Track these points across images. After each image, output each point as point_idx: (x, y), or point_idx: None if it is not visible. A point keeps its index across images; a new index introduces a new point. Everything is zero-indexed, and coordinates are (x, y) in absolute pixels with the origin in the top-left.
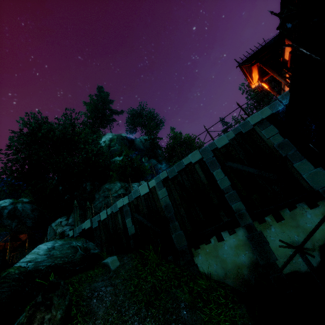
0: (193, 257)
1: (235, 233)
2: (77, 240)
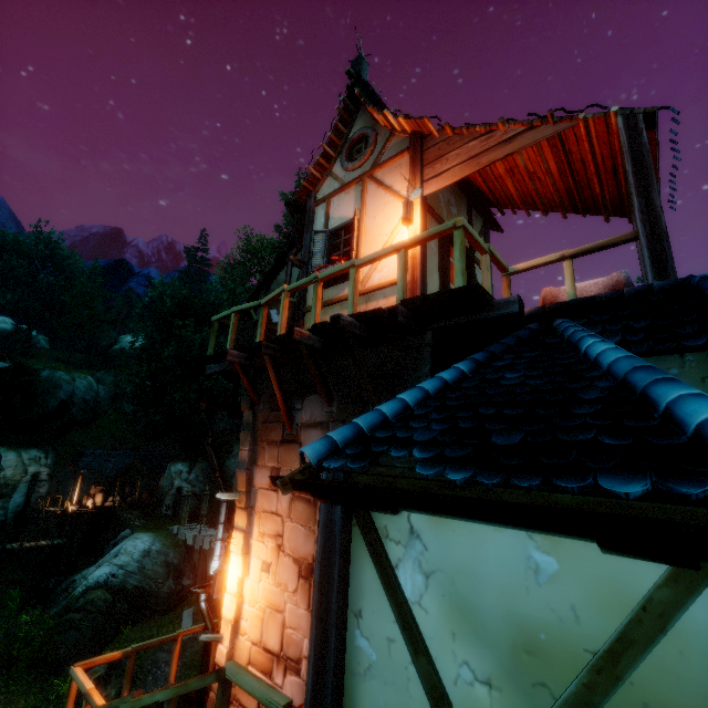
0: None
1: None
2: (177, 550)
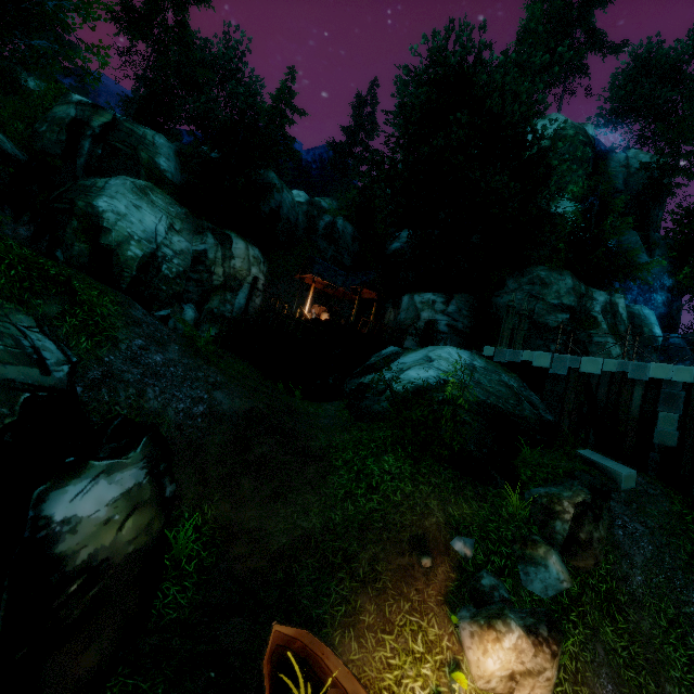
0: None
1: None
2: (507, 373)
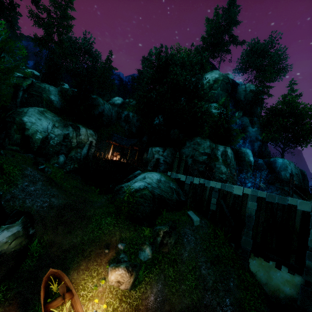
0: (249, 258)
1: (293, 275)
2: (173, 182)
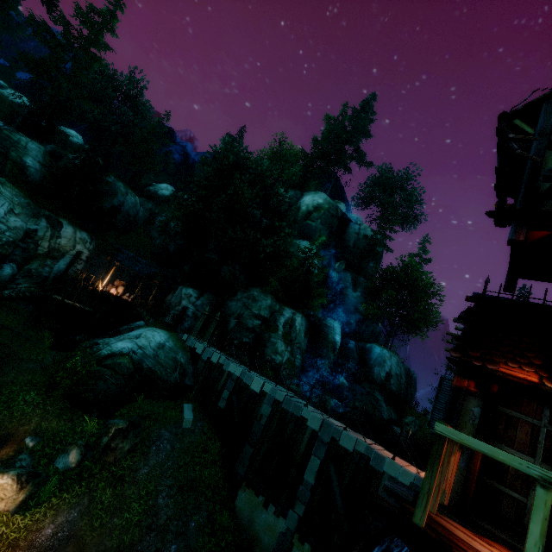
0: (239, 488)
1: (278, 518)
2: (184, 353)
